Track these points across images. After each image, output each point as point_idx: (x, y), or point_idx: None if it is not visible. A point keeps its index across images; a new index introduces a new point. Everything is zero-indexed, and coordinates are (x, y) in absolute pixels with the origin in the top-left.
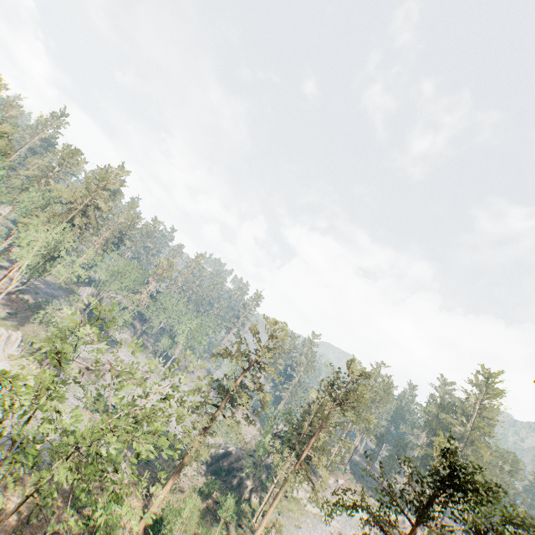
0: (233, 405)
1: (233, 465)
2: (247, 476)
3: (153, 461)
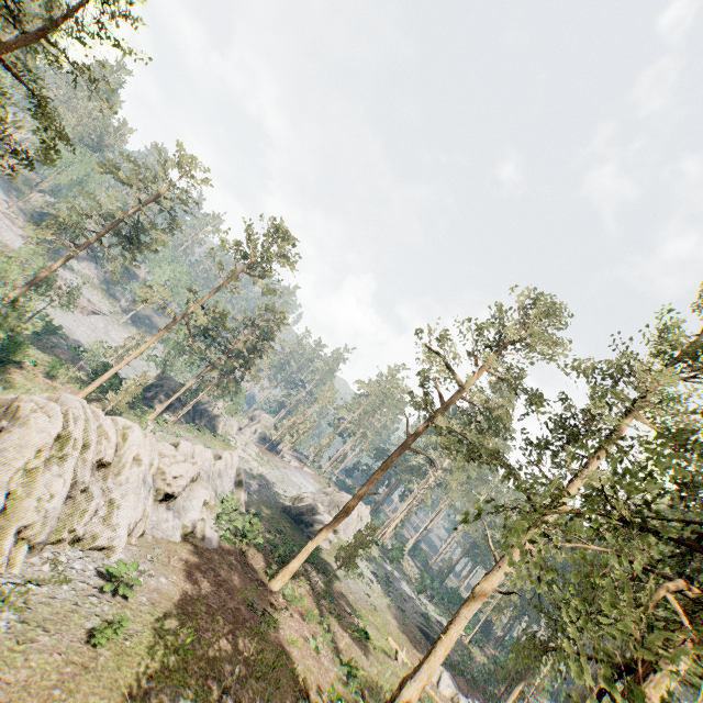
0: (126, 250)
1: (154, 382)
2: (166, 393)
3: (45, 336)
